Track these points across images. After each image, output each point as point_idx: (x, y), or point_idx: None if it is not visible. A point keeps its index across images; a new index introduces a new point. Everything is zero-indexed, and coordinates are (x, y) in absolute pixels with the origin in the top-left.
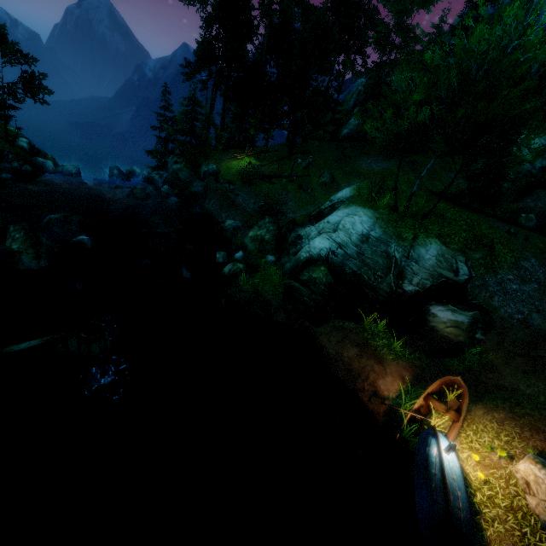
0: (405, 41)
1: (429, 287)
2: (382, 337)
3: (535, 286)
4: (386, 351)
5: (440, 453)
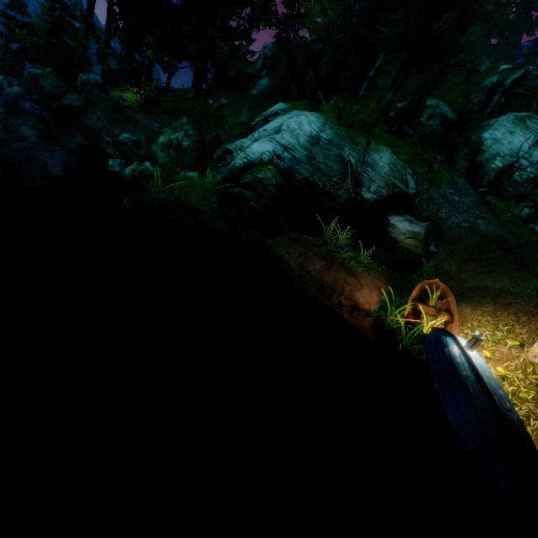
0: None
1: (386, 196)
2: (347, 250)
3: (471, 198)
4: (355, 263)
5: (464, 350)
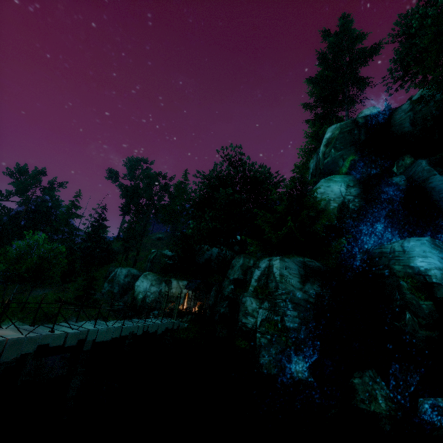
0: (70, 230)
1: None
2: None
3: None
4: None
5: None
